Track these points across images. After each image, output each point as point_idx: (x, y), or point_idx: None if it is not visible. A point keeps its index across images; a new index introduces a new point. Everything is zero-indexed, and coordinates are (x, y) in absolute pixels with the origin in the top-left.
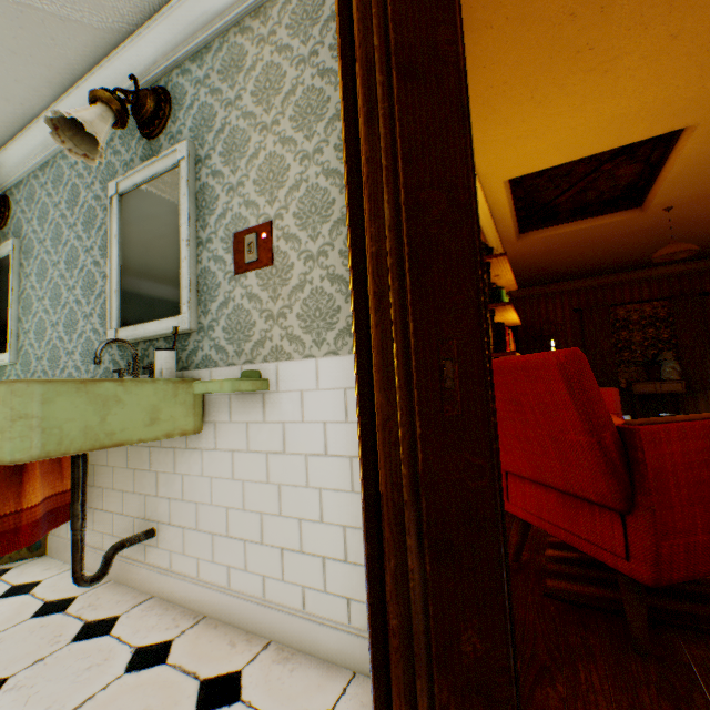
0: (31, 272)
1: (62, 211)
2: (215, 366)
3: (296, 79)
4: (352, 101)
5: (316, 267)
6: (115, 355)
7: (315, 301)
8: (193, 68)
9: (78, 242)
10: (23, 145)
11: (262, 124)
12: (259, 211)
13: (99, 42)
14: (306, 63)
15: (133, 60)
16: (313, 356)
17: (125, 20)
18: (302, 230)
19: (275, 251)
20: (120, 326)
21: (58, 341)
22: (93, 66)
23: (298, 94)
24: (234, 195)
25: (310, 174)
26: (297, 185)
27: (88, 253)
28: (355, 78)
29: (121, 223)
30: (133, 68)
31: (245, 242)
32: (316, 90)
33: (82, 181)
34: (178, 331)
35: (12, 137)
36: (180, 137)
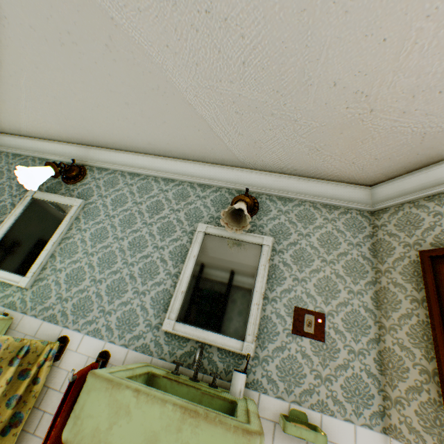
0: (86, 228)
1: (140, 208)
2: (264, 392)
3: (347, 249)
4: (440, 321)
5: (356, 359)
6: (160, 337)
7: (355, 381)
8: (278, 201)
9: (149, 236)
10: (128, 157)
11: (323, 257)
12: (316, 302)
13: (231, 161)
14: (353, 246)
15: (242, 176)
16: (352, 421)
17: (254, 165)
18: (347, 331)
19: (326, 333)
20: (176, 319)
21: (94, 294)
22: (215, 162)
23: (348, 257)
24: (298, 283)
25: (354, 302)
26: (345, 303)
27: (156, 248)
28: (439, 309)
29: (199, 249)
30: (240, 178)
31: (305, 317)
32: (359, 262)
33: (168, 203)
34: (249, 357)
35: (123, 149)
36: (261, 228)
